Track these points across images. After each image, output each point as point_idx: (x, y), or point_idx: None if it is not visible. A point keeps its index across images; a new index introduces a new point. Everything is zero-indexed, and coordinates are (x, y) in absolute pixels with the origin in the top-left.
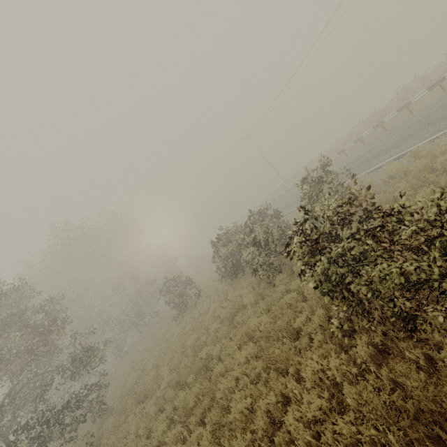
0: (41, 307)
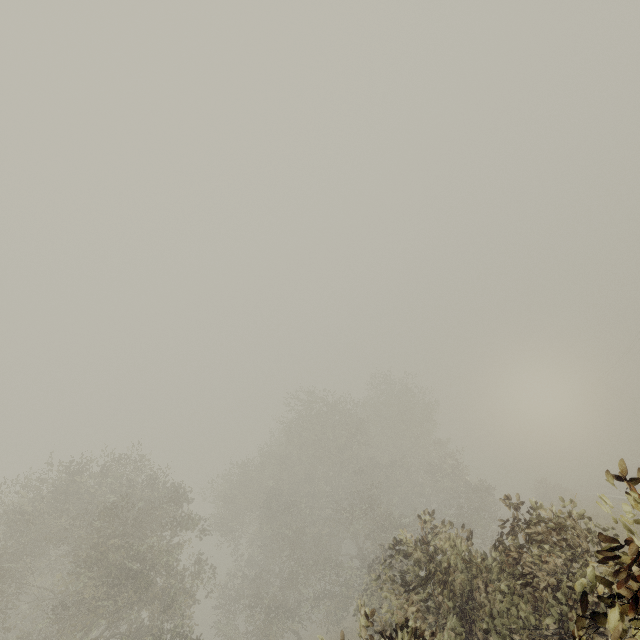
0: (128, 541)
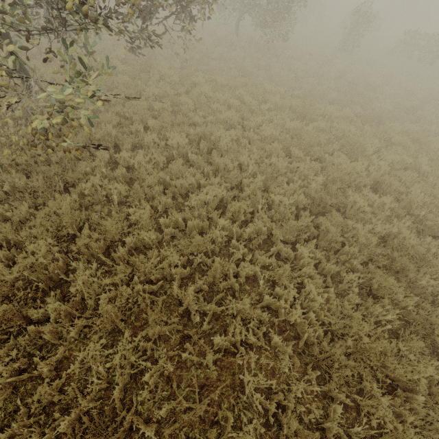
0: None
